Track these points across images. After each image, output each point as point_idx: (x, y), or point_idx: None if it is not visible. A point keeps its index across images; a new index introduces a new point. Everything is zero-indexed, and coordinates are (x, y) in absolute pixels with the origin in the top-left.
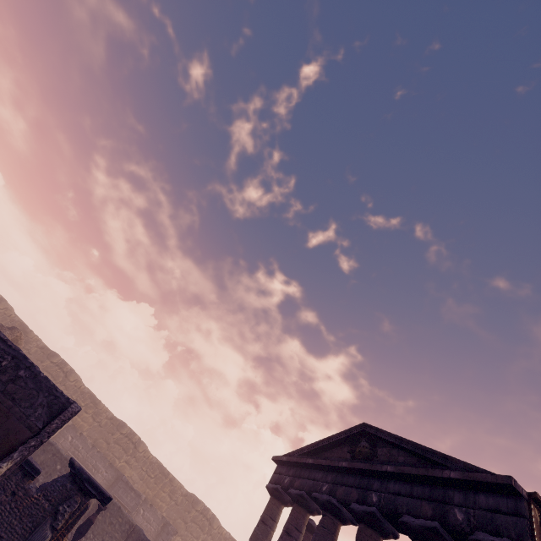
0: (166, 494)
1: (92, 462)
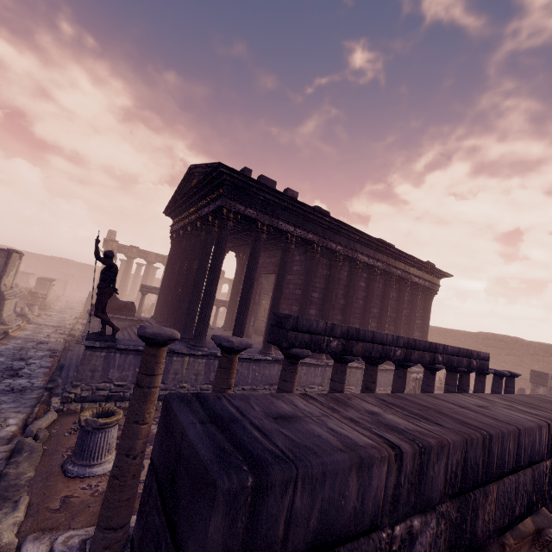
0: (95, 272)
1: (48, 273)
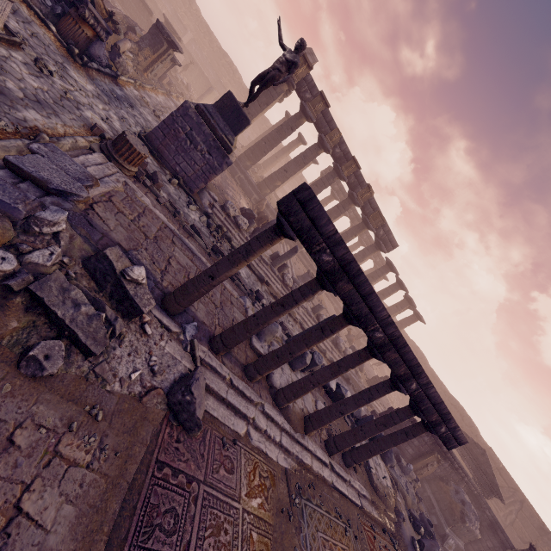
0: None
1: (206, 68)
